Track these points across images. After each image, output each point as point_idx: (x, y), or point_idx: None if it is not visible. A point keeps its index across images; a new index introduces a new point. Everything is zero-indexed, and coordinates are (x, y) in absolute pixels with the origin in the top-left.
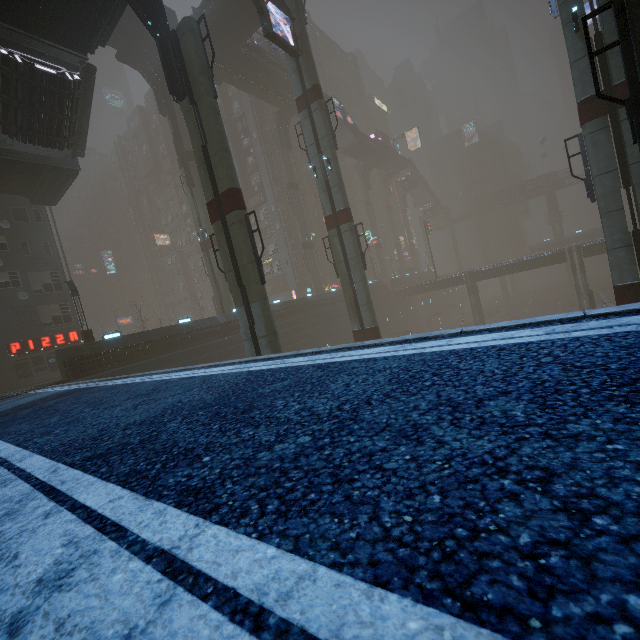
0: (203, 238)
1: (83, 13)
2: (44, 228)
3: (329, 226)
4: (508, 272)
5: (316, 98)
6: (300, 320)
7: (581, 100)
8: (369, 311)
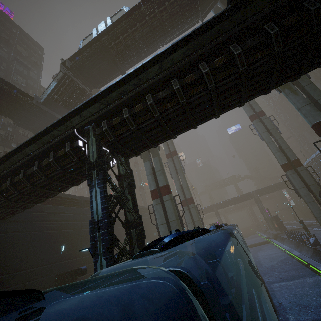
0: None
1: (102, 76)
2: None
3: (168, 157)
4: (231, 203)
5: None
6: (143, 214)
7: (250, 116)
8: (188, 190)
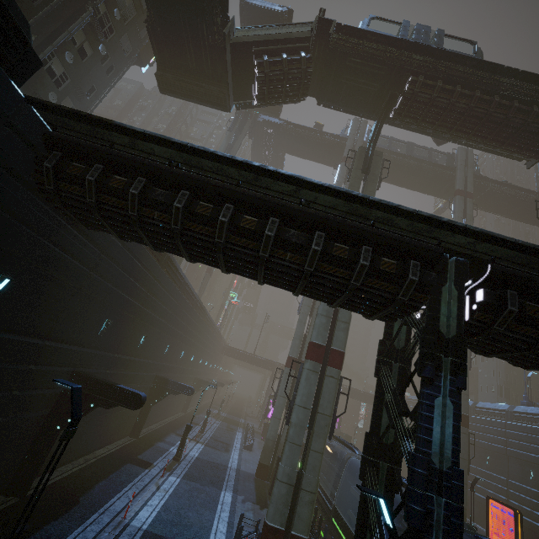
0: None
1: (347, 97)
2: (105, 80)
3: None
4: None
5: None
6: (201, 321)
7: None
8: None
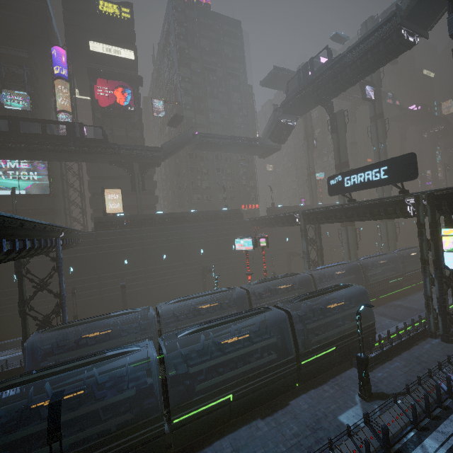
0: (309, 171)
1: (307, 109)
2: (253, 165)
3: None
4: None
5: (380, 118)
6: None
7: None
8: None
